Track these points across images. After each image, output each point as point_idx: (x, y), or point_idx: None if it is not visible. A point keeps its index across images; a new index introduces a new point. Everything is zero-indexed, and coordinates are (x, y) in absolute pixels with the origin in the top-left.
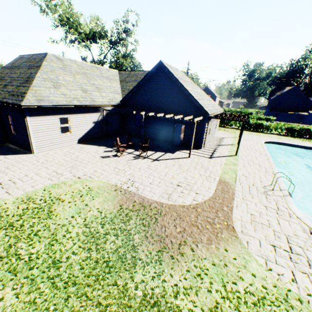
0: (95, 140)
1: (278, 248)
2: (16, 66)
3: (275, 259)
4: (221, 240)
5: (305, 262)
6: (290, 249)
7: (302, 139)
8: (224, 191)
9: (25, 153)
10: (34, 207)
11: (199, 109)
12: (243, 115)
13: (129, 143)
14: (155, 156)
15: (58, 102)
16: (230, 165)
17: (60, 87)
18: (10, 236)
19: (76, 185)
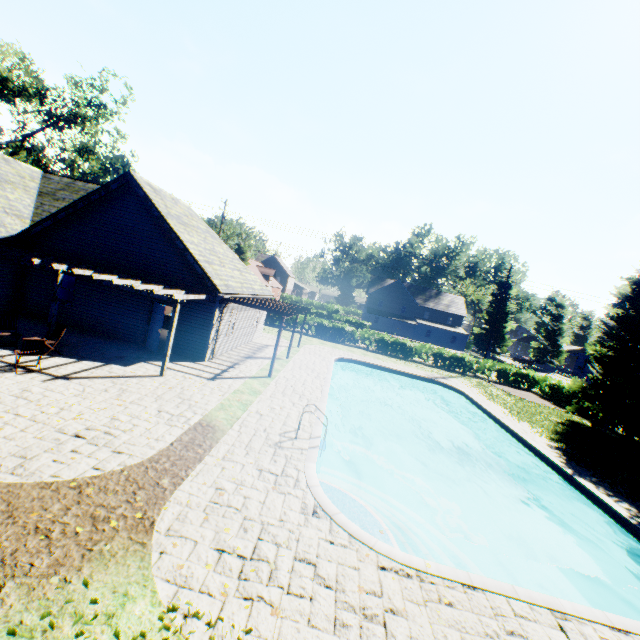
0: None
1: (228, 554)
2: None
3: (205, 580)
4: (95, 559)
5: (267, 573)
6: (254, 552)
7: (395, 359)
8: (192, 445)
9: None
10: None
11: (205, 281)
12: (302, 307)
13: (2, 333)
14: (69, 370)
15: None
16: (245, 395)
17: None
18: None
19: None
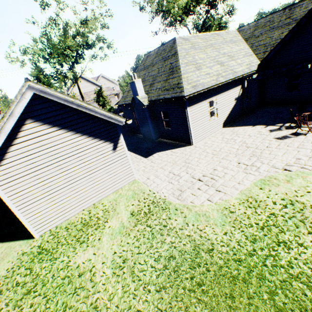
0: (237, 120)
1: None
2: (149, 65)
3: None
4: None
5: None
6: None
7: None
8: None
9: (184, 145)
10: (279, 215)
11: None
12: None
13: (305, 114)
14: None
15: (207, 83)
16: None
17: (201, 68)
18: (304, 261)
19: (298, 182)
